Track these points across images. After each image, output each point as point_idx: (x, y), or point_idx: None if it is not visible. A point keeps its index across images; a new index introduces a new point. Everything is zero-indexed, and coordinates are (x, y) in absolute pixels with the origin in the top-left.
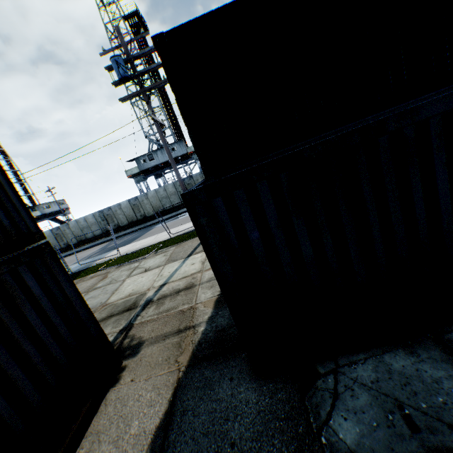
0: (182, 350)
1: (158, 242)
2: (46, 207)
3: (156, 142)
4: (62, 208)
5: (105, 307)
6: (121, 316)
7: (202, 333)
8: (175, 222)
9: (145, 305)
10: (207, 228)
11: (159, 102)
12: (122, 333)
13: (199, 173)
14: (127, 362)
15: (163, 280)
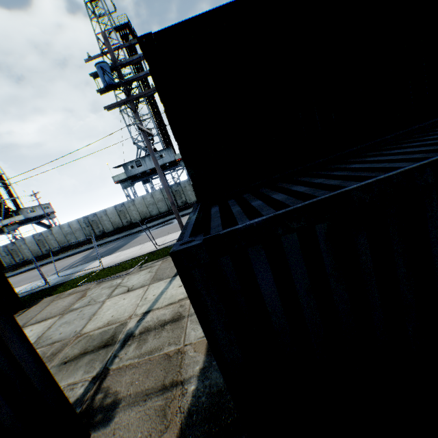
0: (167, 422)
1: (143, 254)
2: (30, 211)
3: (144, 149)
4: (47, 212)
5: (80, 339)
6: (96, 355)
7: (192, 395)
8: (161, 230)
9: (125, 340)
10: (207, 300)
11: (148, 110)
12: (94, 383)
13: (187, 180)
14: (97, 435)
15: (147, 306)
